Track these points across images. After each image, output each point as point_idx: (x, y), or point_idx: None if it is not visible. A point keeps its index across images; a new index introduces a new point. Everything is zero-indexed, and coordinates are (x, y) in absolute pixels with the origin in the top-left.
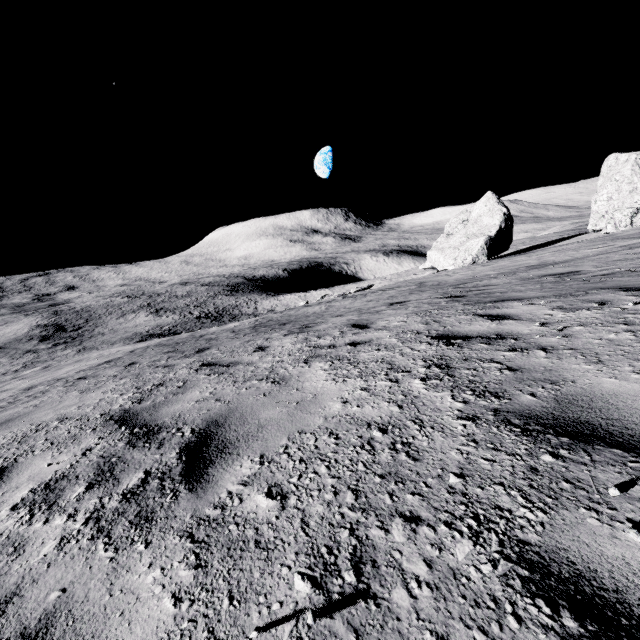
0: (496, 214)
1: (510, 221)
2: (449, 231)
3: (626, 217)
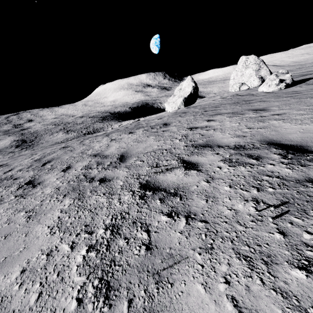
0: (190, 86)
1: (196, 89)
2: (175, 94)
3: (237, 87)
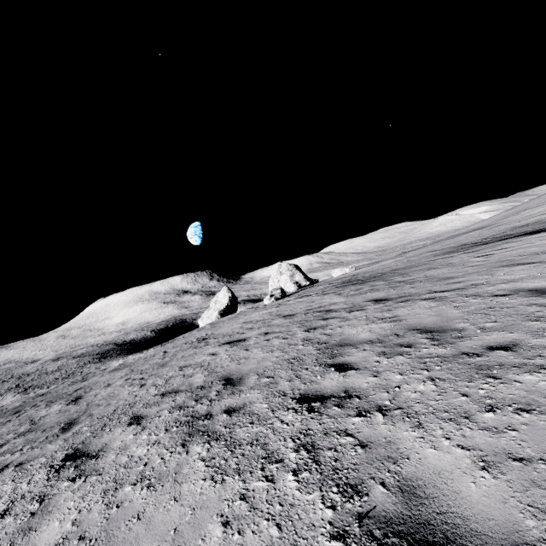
0: (226, 297)
1: (234, 300)
2: (210, 307)
3: None
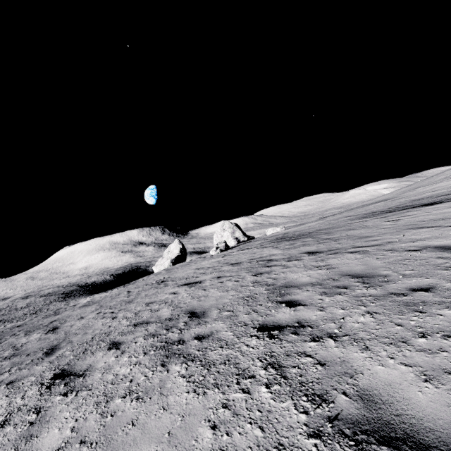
0: (177, 248)
1: (184, 251)
2: (163, 256)
3: None
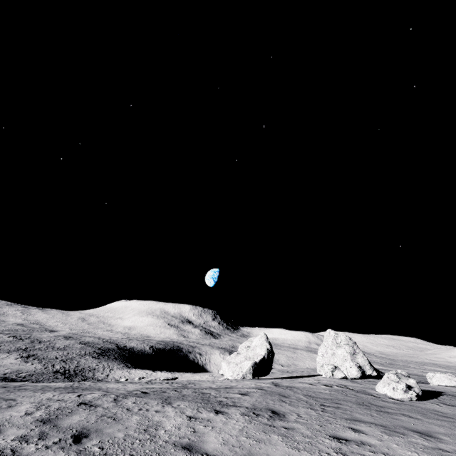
0: (263, 347)
1: (271, 354)
2: (239, 351)
3: (329, 370)
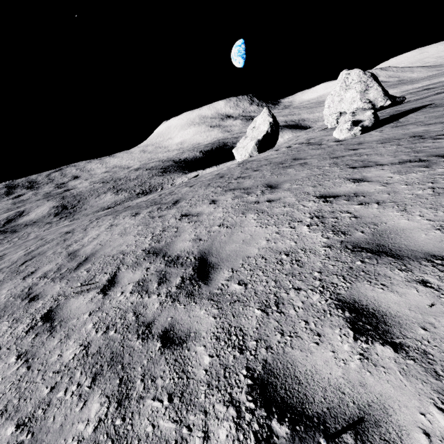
0: (266, 123)
1: (275, 127)
2: (247, 134)
3: (334, 119)
